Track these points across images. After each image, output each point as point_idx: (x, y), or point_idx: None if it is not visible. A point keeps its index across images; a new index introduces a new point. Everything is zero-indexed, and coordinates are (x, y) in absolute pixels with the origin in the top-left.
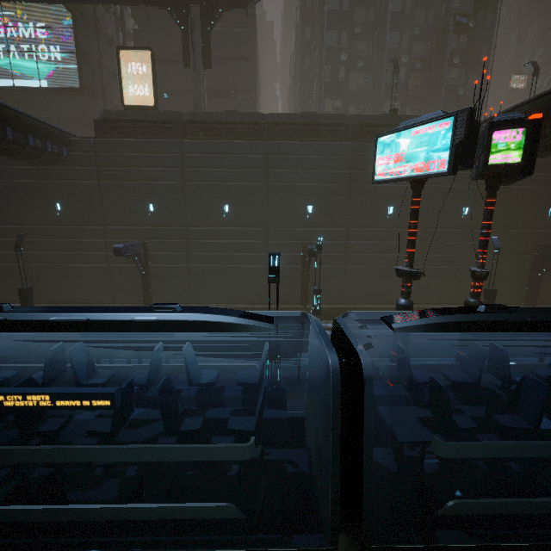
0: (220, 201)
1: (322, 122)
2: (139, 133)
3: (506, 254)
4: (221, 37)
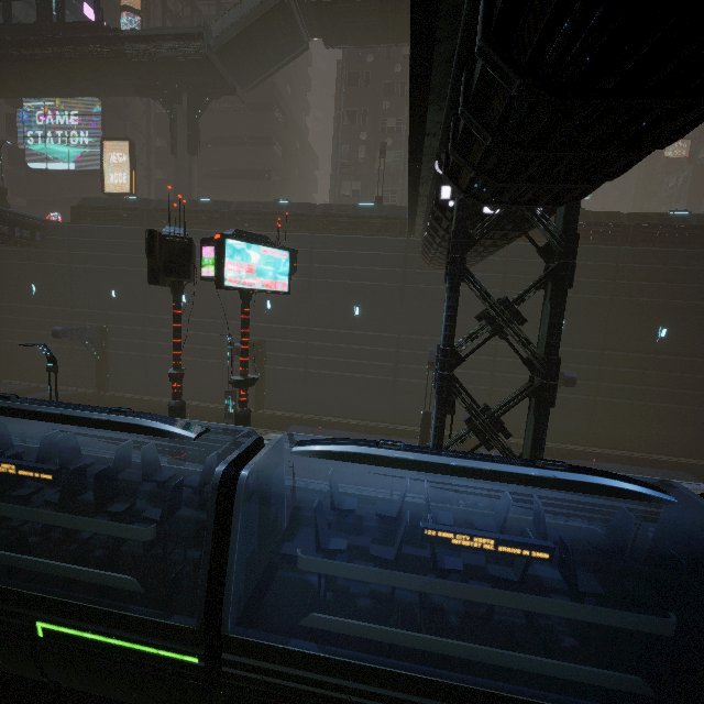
0: None
1: (284, 212)
2: (110, 219)
3: (503, 373)
4: (239, 118)
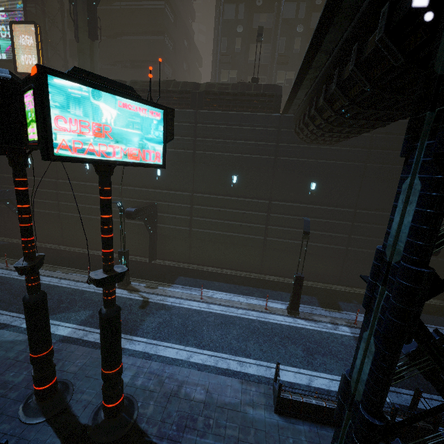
0: None
1: (171, 89)
2: None
3: (358, 235)
4: (135, 14)
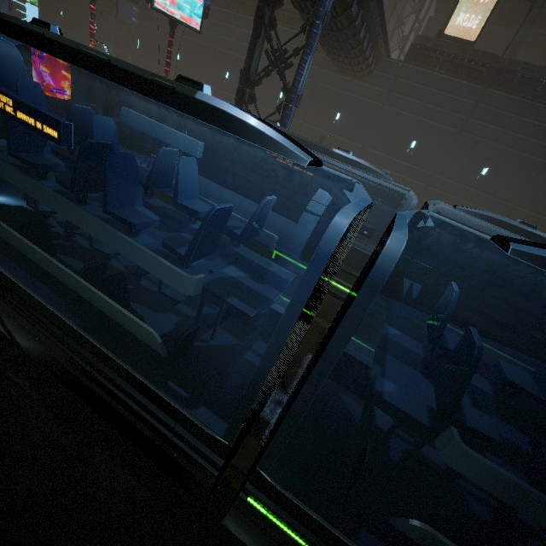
0: (483, 162)
1: None
2: (446, 68)
3: None
4: None
